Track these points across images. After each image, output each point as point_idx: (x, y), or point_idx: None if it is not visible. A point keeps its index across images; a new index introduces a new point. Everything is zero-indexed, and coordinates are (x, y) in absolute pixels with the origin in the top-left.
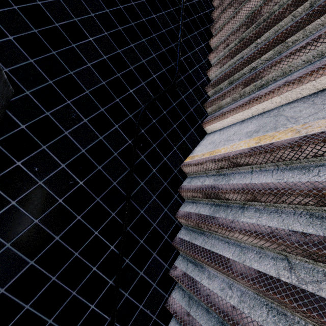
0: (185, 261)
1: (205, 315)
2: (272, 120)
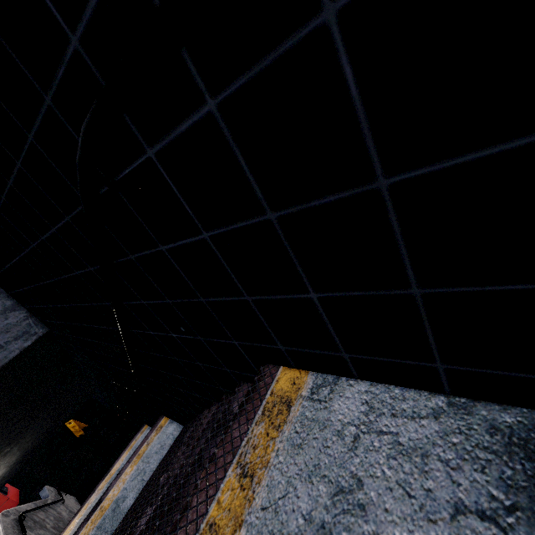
0: None
1: None
2: (111, 528)
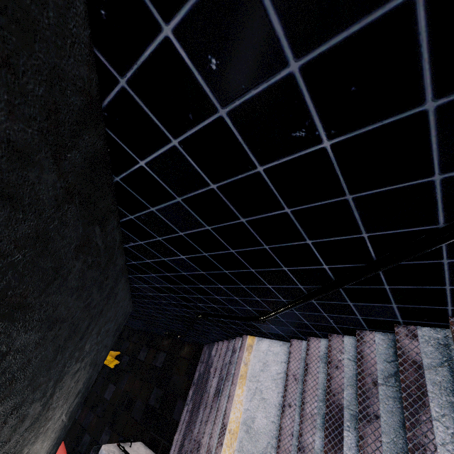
0: (442, 353)
1: (395, 420)
2: None
